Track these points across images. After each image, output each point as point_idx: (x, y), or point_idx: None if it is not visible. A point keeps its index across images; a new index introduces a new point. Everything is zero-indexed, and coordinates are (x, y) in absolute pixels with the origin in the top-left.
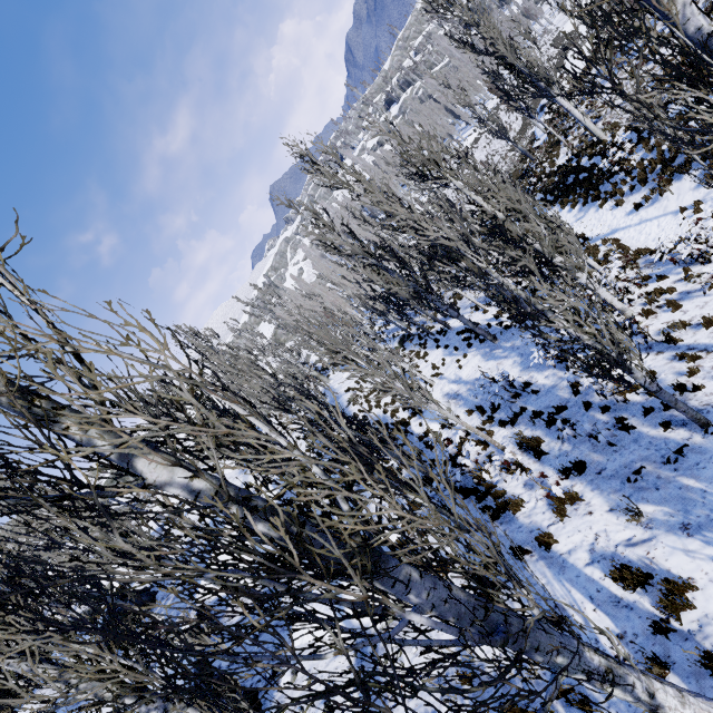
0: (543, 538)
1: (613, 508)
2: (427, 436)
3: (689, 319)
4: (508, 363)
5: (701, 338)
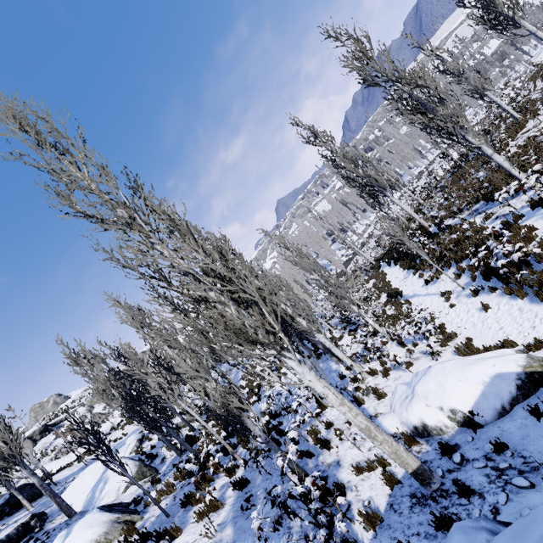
0: (170, 530)
1: (221, 523)
2: None
3: (383, 386)
4: None
5: (372, 405)
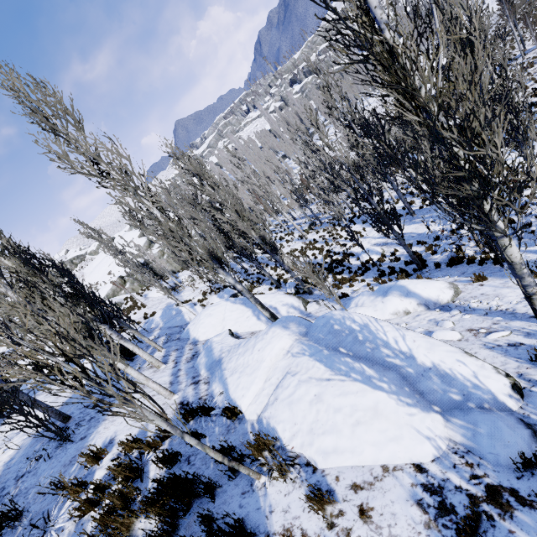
0: None
1: None
2: (368, 263)
3: None
4: (431, 223)
5: None
